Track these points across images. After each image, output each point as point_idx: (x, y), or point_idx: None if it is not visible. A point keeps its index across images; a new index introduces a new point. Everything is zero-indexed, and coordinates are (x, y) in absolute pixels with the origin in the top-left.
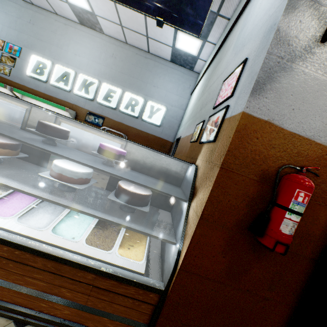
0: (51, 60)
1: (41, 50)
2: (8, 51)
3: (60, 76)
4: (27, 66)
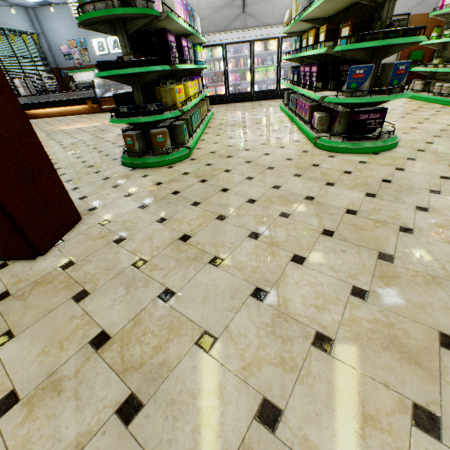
0: (103, 37)
1: (94, 33)
2: (81, 46)
3: (113, 45)
4: (94, 50)
